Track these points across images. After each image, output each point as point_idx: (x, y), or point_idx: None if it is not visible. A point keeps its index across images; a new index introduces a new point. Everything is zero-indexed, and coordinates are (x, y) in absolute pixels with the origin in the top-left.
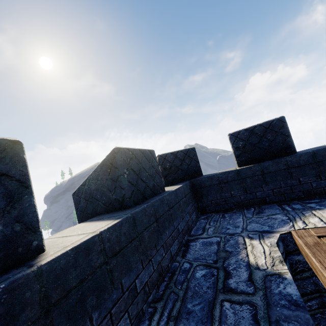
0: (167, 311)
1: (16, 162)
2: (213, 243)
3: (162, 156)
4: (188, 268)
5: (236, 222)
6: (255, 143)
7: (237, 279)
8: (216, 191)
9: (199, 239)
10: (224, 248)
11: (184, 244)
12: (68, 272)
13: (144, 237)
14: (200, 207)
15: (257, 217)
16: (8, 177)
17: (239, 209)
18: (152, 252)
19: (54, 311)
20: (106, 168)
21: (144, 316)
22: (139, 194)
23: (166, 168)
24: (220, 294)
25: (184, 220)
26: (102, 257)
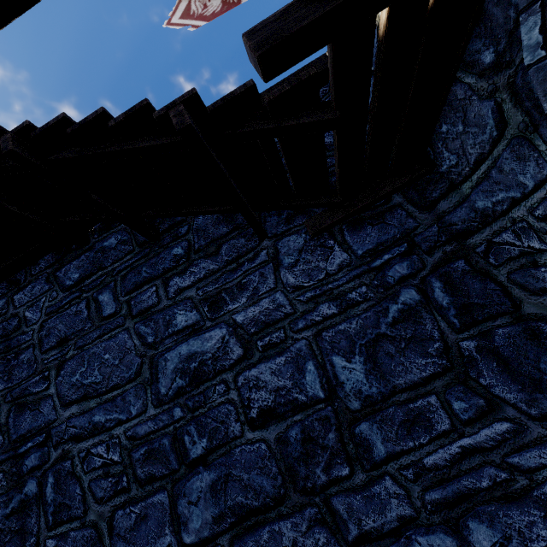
0: None
1: None
2: None
3: None
4: None
5: None
6: None
7: None
8: None
9: None
10: None
11: None
12: None
13: None
14: None
15: None
16: None
17: None
18: None
19: None
20: None
21: None
22: None
23: None
24: None
25: None
26: None
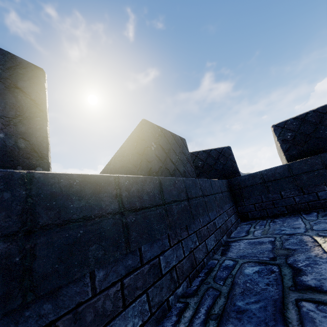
0: (205, 308)
1: (34, 84)
2: (264, 243)
3: (193, 154)
4: (232, 265)
5: (293, 224)
6: (310, 132)
7: (317, 276)
8: (260, 192)
9: (243, 240)
10: (283, 246)
11: (223, 245)
12: (69, 198)
13: (172, 209)
14: (240, 211)
15: (326, 218)
16: (23, 93)
17: (293, 214)
18: (182, 232)
19: (40, 238)
20: (133, 142)
21: (170, 311)
22: (167, 173)
23: (198, 167)
24: (291, 292)
25: (222, 218)
26: (116, 204)
